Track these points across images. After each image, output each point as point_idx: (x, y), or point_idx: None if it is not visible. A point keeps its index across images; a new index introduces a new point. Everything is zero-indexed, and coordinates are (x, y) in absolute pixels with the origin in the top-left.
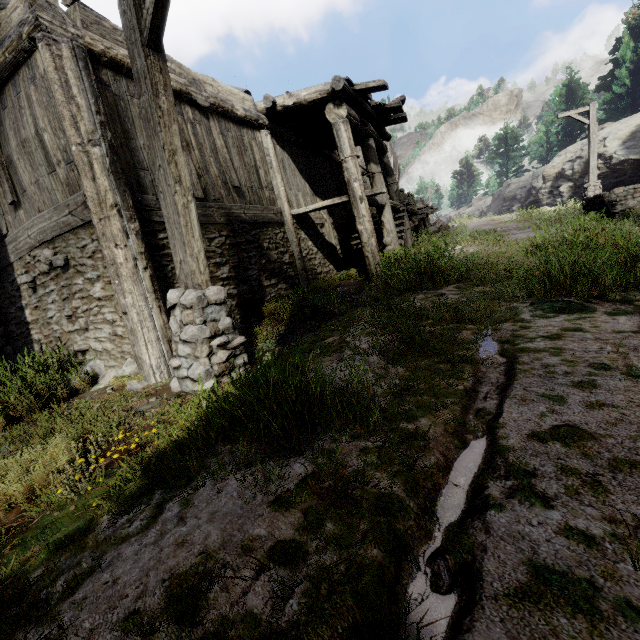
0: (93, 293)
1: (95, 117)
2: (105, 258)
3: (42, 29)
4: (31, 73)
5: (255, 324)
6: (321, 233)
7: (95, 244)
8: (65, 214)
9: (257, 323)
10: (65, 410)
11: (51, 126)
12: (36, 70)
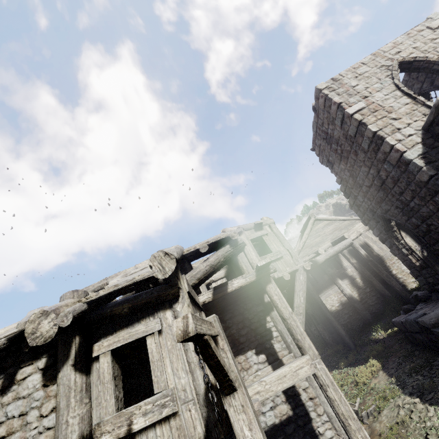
0: None
1: None
2: None
3: None
4: None
5: None
6: None
7: None
8: None
9: None
10: None
11: None
12: None
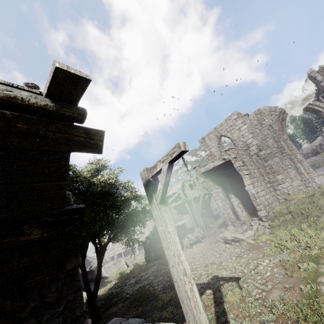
0: None
1: None
2: None
3: None
4: None
5: None
6: None
7: None
8: None
9: None
10: None
11: None
12: None
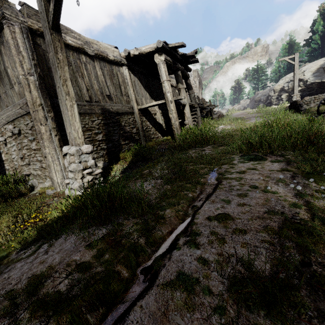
0: (32, 147)
1: (31, 61)
2: (36, 130)
3: (6, 18)
4: (1, 39)
5: (115, 163)
6: (154, 118)
7: (32, 123)
8: (18, 108)
9: (116, 162)
10: (15, 203)
11: (11, 65)
12: (4, 38)
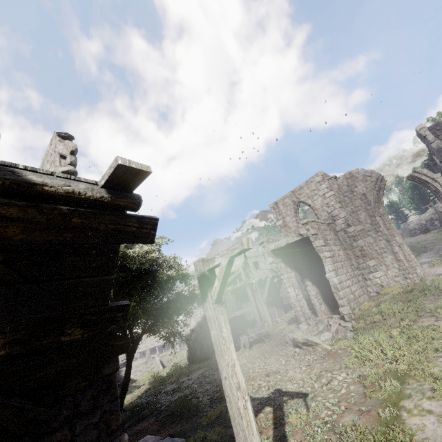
0: None
1: None
2: None
3: None
4: None
5: None
6: None
7: None
8: None
9: None
10: None
11: None
12: None
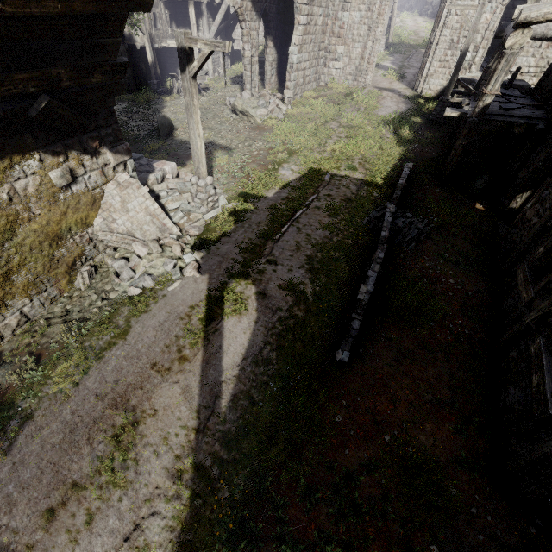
0: None
1: None
2: None
3: None
4: None
5: None
6: None
7: None
8: None
9: None
10: None
11: None
12: None
